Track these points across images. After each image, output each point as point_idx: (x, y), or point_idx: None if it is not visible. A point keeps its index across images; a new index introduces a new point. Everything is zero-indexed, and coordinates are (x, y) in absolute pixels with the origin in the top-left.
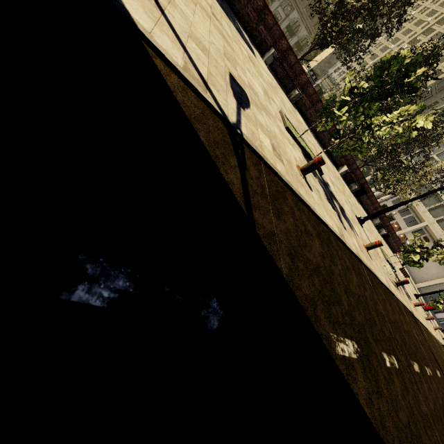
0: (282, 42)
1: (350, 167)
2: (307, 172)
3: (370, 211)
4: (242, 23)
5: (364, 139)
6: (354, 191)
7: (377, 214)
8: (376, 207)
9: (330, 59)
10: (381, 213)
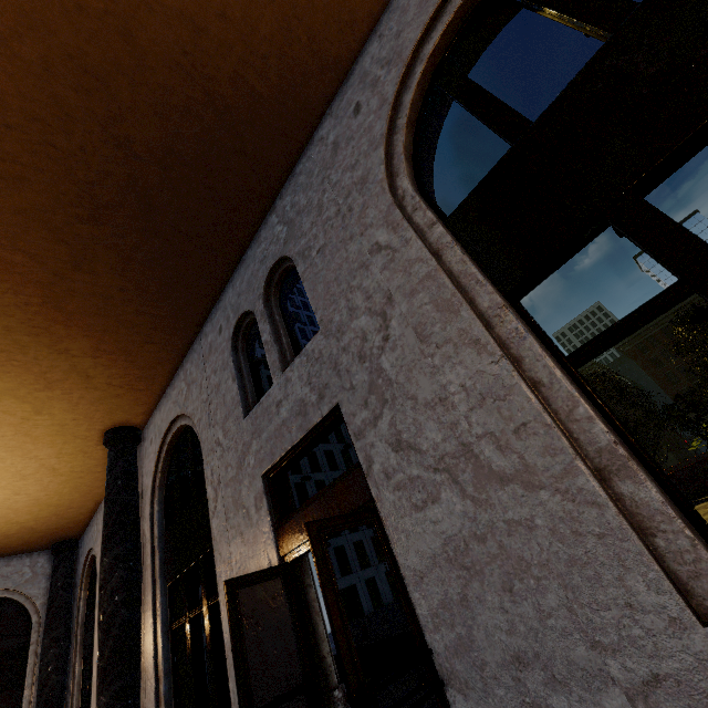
0: None
1: None
2: None
3: None
4: (702, 494)
5: None
6: None
7: None
8: None
9: None
10: None
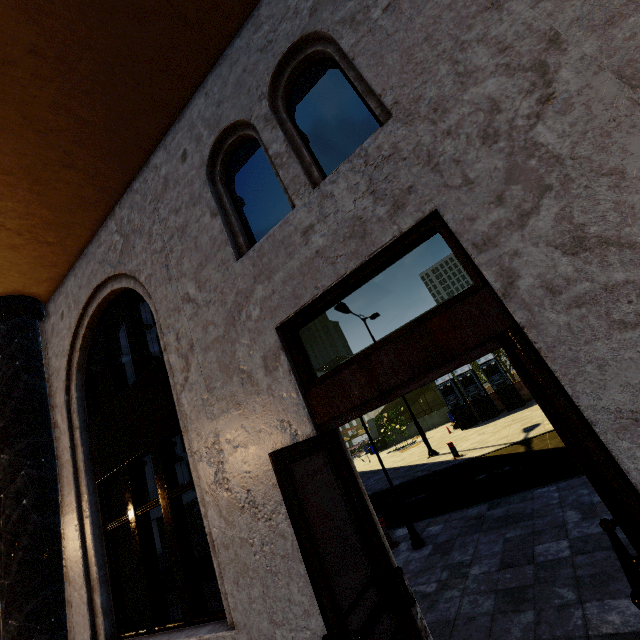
0: None
1: None
2: None
3: None
4: None
5: None
6: None
7: None
8: None
9: None
10: None
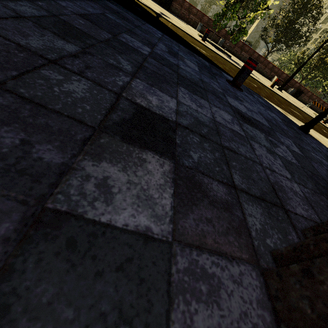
0: (204, 18)
1: (281, 77)
2: (204, 38)
3: (317, 110)
4: (181, 18)
5: (243, 26)
6: (291, 93)
7: (288, 79)
8: (321, 104)
9: (257, 29)
10: (291, 77)
